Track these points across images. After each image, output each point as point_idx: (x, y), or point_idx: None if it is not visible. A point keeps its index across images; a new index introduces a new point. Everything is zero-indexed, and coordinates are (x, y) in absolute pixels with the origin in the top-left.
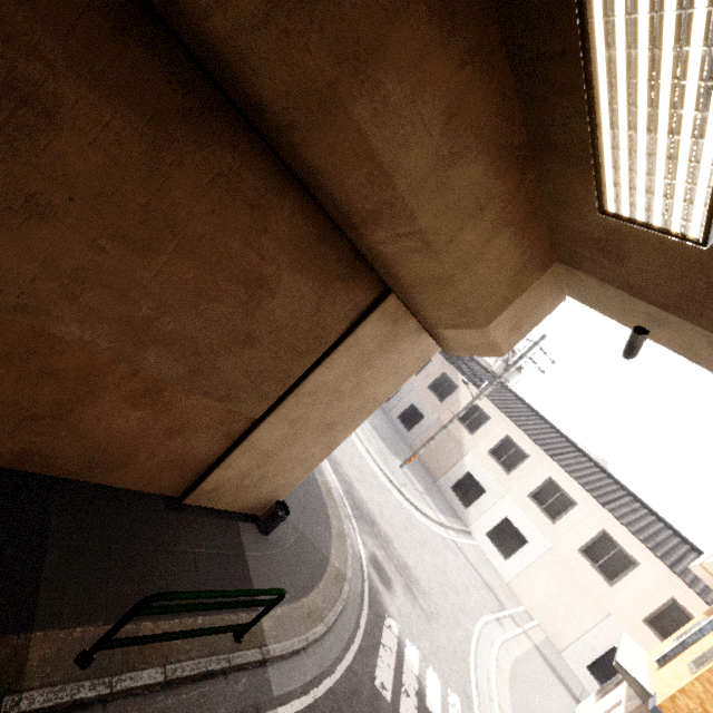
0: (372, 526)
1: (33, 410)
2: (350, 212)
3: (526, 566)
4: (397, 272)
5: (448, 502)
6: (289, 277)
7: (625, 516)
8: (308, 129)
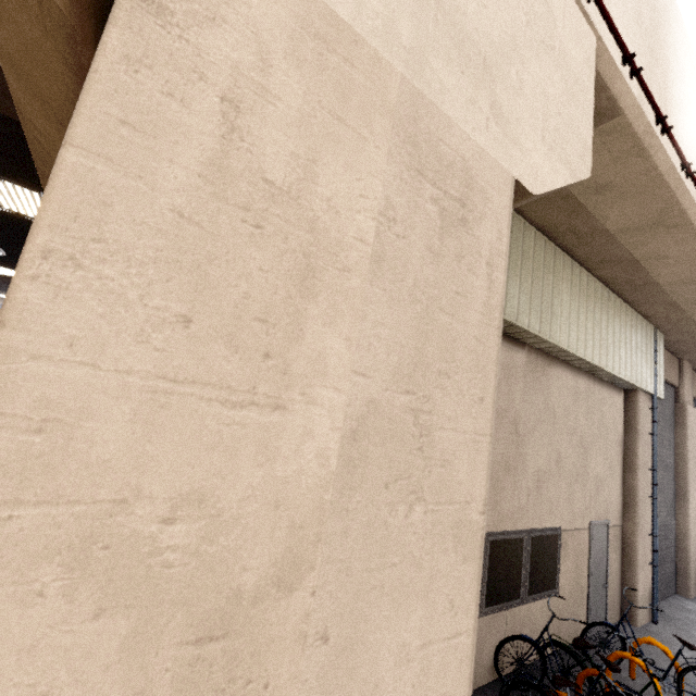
0: None
1: None
2: None
3: None
4: None
5: None
6: None
7: None
8: None
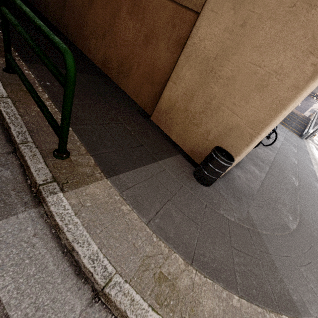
0: None
1: (105, 28)
2: None
3: None
4: None
5: None
6: None
7: None
8: None
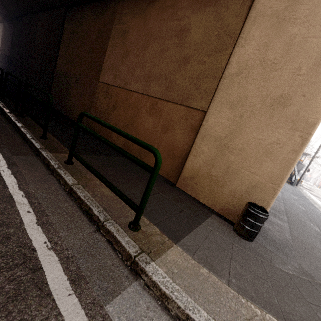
0: None
1: (127, 123)
2: None
3: None
4: None
5: None
6: (194, 18)
7: None
8: None
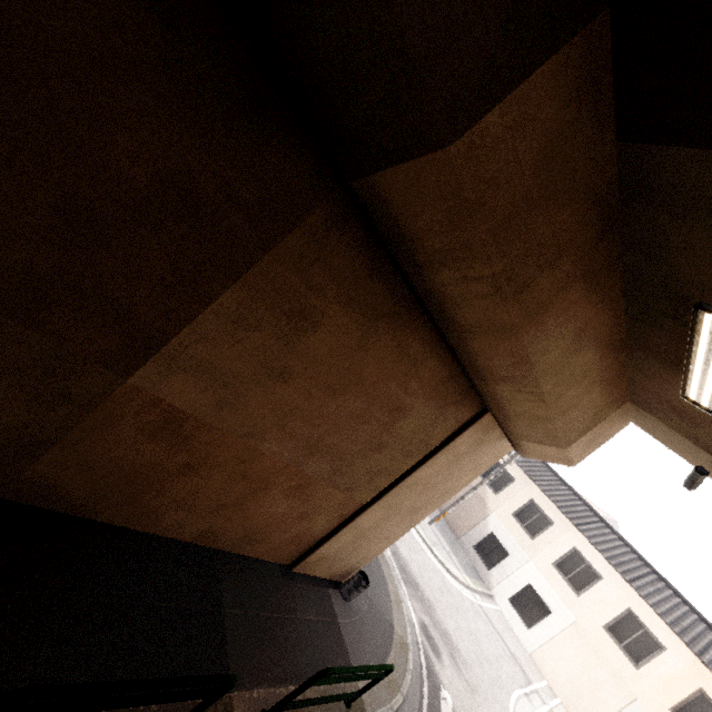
0: (417, 590)
1: (224, 501)
2: (486, 373)
3: (549, 638)
4: (504, 406)
5: (470, 562)
6: (420, 405)
7: (650, 595)
8: (481, 336)
